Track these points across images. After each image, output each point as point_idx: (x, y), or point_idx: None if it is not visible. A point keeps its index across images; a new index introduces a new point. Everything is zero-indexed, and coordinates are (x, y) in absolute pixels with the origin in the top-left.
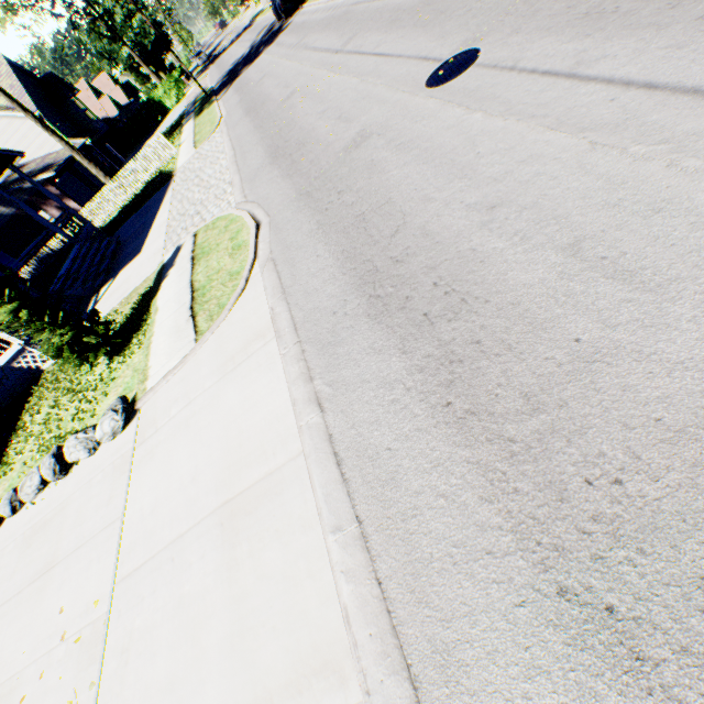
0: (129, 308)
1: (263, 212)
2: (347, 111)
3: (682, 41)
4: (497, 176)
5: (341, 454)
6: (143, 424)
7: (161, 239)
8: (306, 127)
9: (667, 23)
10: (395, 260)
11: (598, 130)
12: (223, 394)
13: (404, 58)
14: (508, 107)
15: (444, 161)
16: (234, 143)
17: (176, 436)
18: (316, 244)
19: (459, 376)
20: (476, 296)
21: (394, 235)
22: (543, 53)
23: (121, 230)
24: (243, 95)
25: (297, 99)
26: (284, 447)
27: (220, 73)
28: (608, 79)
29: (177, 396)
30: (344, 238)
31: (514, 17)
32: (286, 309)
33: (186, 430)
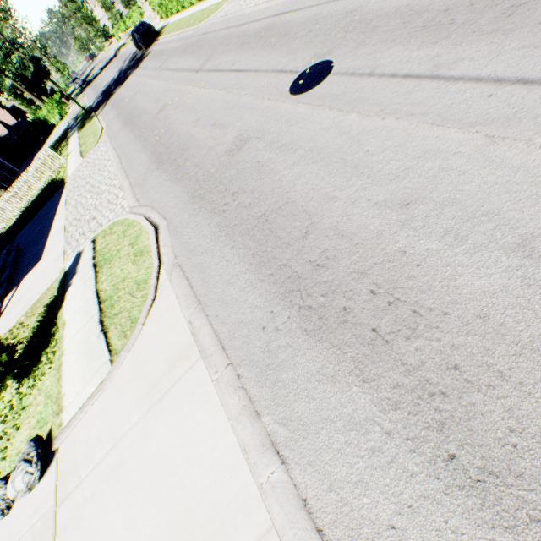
0: (34, 320)
1: (159, 215)
2: (220, 119)
3: (536, 41)
4: (398, 172)
5: (327, 533)
6: (63, 470)
7: (60, 244)
8: (184, 134)
9: (510, 28)
10: (315, 264)
11: (490, 123)
12: (154, 433)
13: (261, 72)
14: (381, 107)
15: (334, 159)
16: (118, 151)
17: (105, 492)
18: (222, 248)
19: (450, 415)
20: (429, 306)
21: (305, 237)
22: (397, 60)
23: (20, 236)
24: (119, 110)
25: (170, 111)
26: (246, 516)
27: (96, 93)
28: (476, 78)
29: (99, 434)
30: (251, 240)
31: (354, 33)
32: (206, 322)
33: (116, 485)
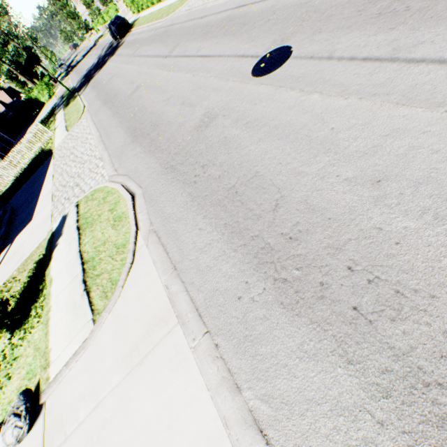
0: (25, 276)
1: (135, 184)
2: (188, 98)
3: None
4: (366, 149)
5: None
6: (50, 425)
7: (48, 207)
8: (156, 111)
9: None
10: (287, 236)
11: None
12: (135, 396)
13: (224, 57)
14: (343, 88)
15: (299, 136)
16: (98, 126)
17: None
18: (194, 216)
19: None
20: (414, 287)
21: (275, 209)
22: (354, 44)
23: (14, 198)
24: (99, 90)
25: (143, 91)
26: None
27: (78, 76)
28: (438, 60)
29: (83, 392)
30: (222, 210)
31: (310, 21)
32: (182, 288)
33: (99, 446)
